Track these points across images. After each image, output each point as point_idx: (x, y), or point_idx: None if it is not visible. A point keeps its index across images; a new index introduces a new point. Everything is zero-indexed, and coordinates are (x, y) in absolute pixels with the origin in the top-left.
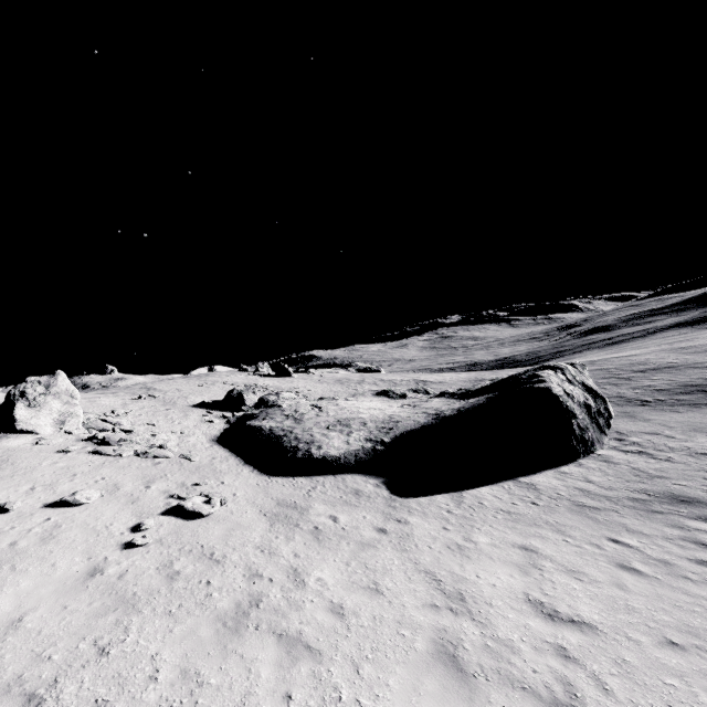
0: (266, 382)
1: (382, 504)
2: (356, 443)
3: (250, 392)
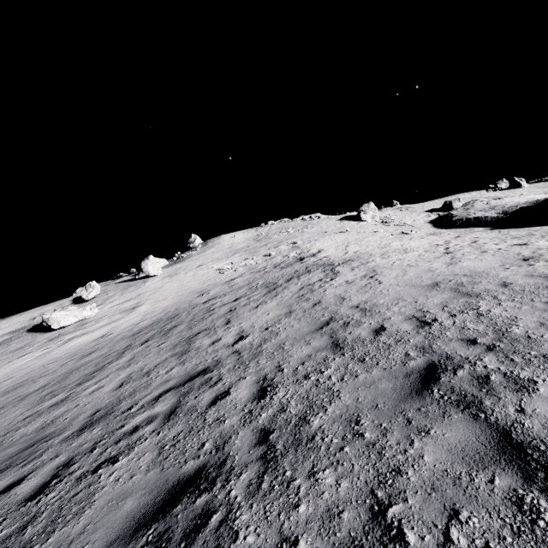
0: (489, 195)
1: (475, 231)
2: (488, 215)
3: (456, 201)
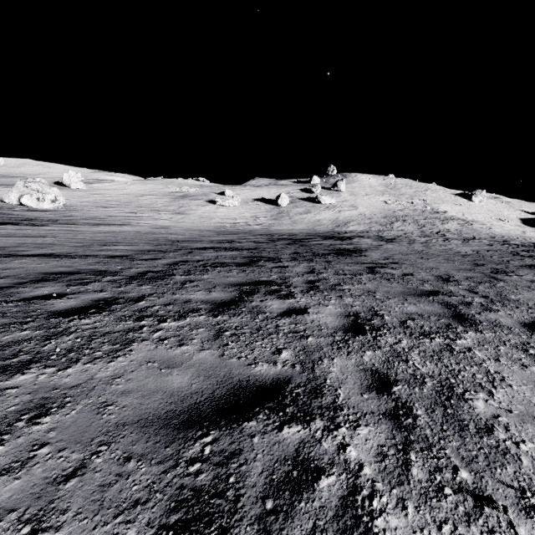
0: None
1: None
2: None
3: None
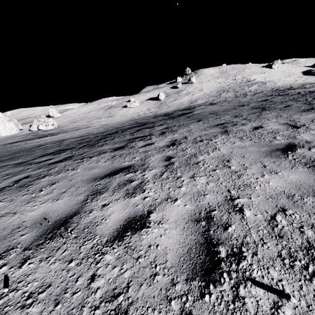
0: None
1: None
2: None
3: None
